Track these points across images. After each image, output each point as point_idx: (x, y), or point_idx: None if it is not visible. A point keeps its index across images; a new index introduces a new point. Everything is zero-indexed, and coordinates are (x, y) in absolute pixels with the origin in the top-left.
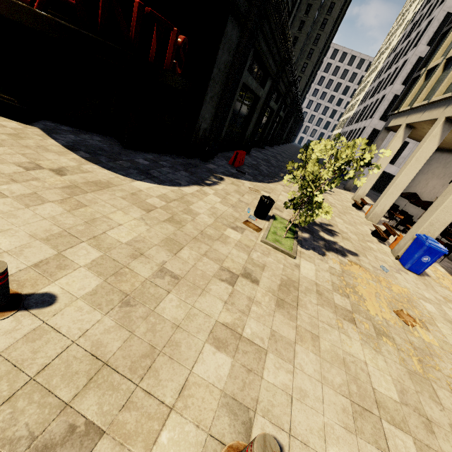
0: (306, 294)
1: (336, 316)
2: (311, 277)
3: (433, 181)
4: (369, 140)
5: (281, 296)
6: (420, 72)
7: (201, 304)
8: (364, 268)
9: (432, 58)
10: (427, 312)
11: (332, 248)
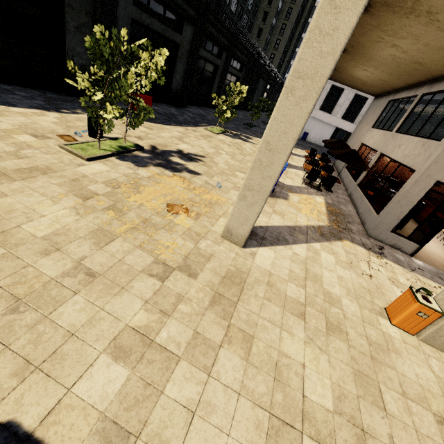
0: (52, 177)
1: (66, 193)
2: (86, 172)
3: (364, 128)
4: (329, 97)
5: (8, 173)
6: None
7: None
8: (188, 181)
9: None
10: (223, 212)
11: (168, 166)
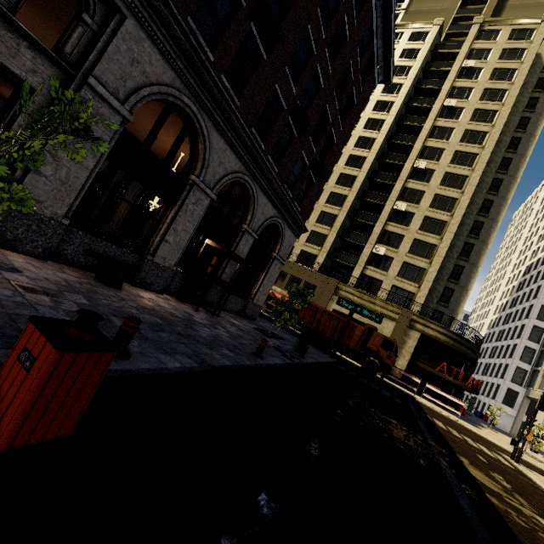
0: None
1: None
2: None
3: None
4: (507, 395)
5: None
6: (537, 368)
7: (538, 464)
8: None
9: (542, 364)
10: None
11: None
